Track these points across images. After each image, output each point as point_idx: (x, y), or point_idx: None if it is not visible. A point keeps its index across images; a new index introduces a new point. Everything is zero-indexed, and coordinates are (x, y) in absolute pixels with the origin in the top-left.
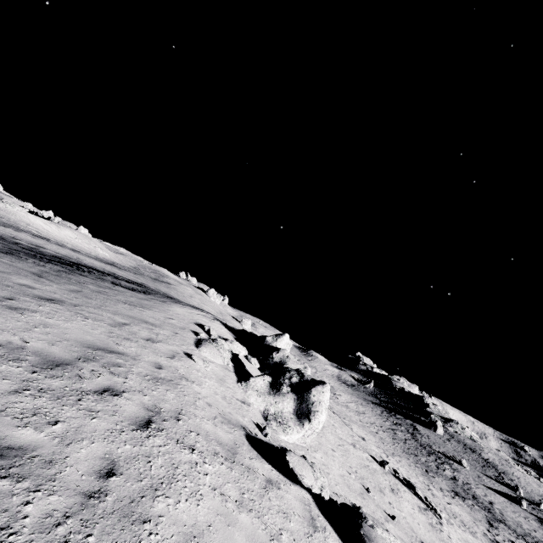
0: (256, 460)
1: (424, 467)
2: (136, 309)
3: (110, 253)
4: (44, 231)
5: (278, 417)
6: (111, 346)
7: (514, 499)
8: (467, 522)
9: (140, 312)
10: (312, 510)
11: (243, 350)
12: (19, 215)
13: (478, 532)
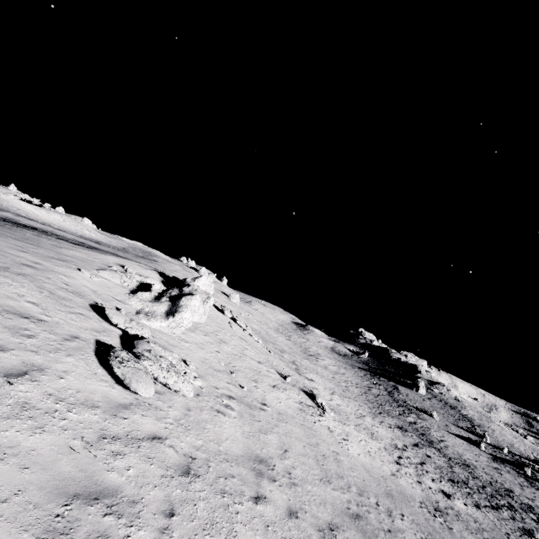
0: (85, 309)
1: (381, 411)
2: (60, 248)
3: (99, 235)
4: (34, 215)
5: (150, 313)
6: (3, 249)
7: (474, 442)
8: (380, 435)
9: (61, 250)
10: (111, 332)
11: (157, 284)
12: (12, 202)
13: (385, 441)
